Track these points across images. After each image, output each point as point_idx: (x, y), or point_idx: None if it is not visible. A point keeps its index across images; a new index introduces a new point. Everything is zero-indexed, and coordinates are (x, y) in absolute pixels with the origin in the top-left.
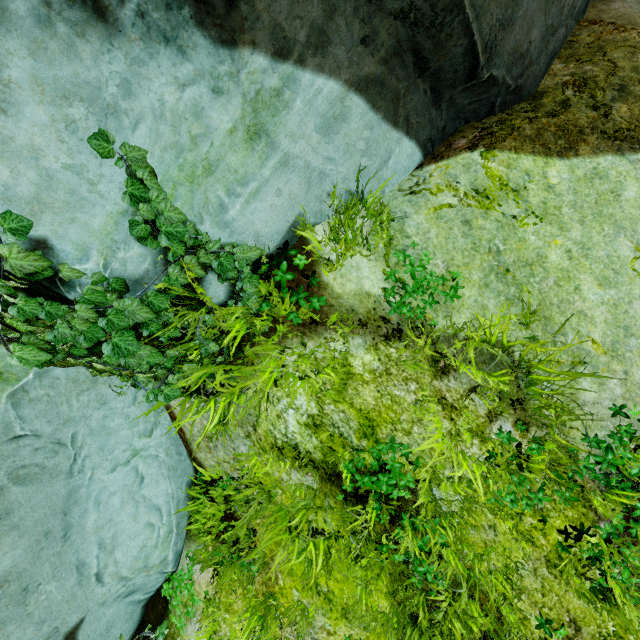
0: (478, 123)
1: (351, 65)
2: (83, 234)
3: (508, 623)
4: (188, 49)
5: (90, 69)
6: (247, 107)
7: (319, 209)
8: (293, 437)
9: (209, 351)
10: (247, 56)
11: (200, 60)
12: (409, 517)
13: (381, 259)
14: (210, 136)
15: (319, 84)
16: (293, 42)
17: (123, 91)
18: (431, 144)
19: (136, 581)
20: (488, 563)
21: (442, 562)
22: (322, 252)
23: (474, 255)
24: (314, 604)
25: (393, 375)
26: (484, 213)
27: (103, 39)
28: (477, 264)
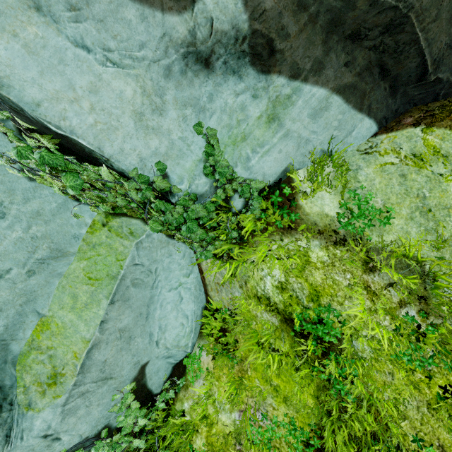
0: (424, 106)
1: (336, 79)
2: (181, 171)
3: (392, 431)
4: (244, 76)
5: (197, 91)
6: (270, 104)
7: (302, 160)
8: (268, 292)
9: (232, 236)
10: (275, 78)
11: (249, 81)
12: (334, 355)
13: (338, 194)
14: (247, 120)
15: (314, 91)
16: (302, 70)
17: (209, 99)
18: (385, 120)
19: (172, 351)
20: (384, 392)
21: (352, 385)
22: (300, 186)
23: (405, 198)
24: (267, 390)
25: (336, 267)
26: (417, 170)
27: (205, 76)
28: (406, 204)
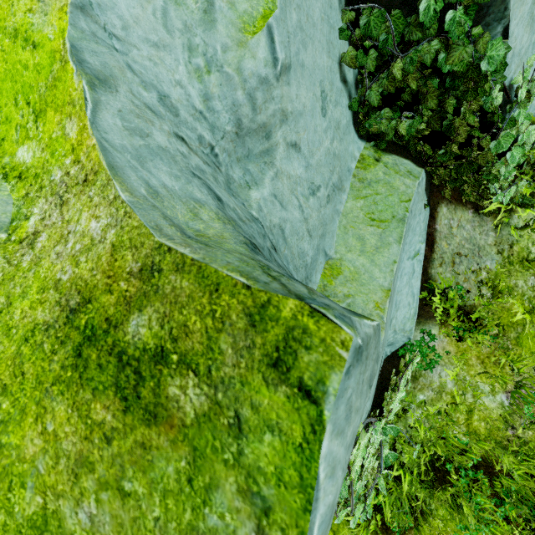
0: None
1: None
2: None
3: None
4: None
5: None
6: None
7: None
8: None
9: None
10: None
11: None
12: None
13: None
14: None
15: None
16: None
17: None
18: None
19: (397, 337)
20: None
21: None
22: None
23: None
24: None
25: None
26: None
27: None
28: None
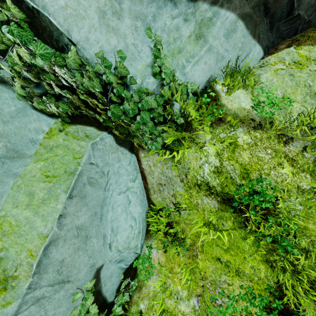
0: (289, 39)
1: (240, 8)
2: (134, 70)
3: None
4: (177, 4)
5: (145, 9)
6: (196, 26)
7: (219, 74)
8: (206, 178)
9: (180, 122)
10: (200, 5)
11: (181, 8)
12: (271, 219)
13: (249, 93)
14: (181, 38)
15: (227, 15)
16: None
17: (153, 19)
18: (267, 49)
19: (124, 254)
20: None
21: (297, 237)
22: (221, 92)
23: (297, 88)
24: (219, 267)
25: (258, 146)
26: (300, 70)
27: None
28: (299, 92)
